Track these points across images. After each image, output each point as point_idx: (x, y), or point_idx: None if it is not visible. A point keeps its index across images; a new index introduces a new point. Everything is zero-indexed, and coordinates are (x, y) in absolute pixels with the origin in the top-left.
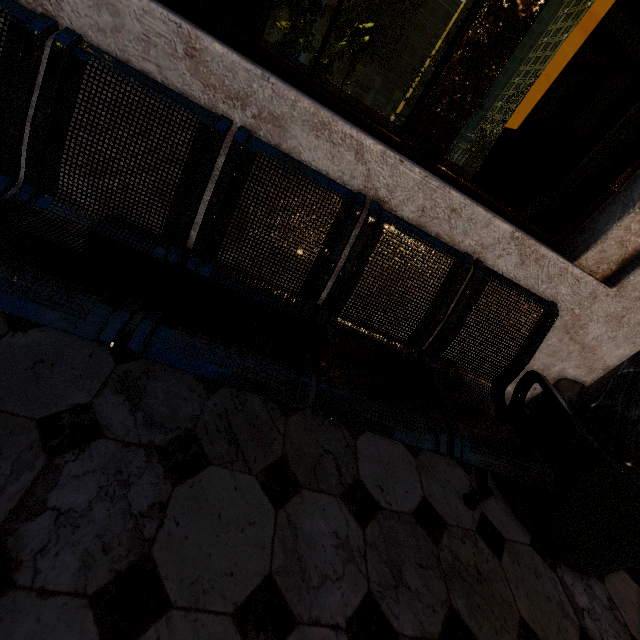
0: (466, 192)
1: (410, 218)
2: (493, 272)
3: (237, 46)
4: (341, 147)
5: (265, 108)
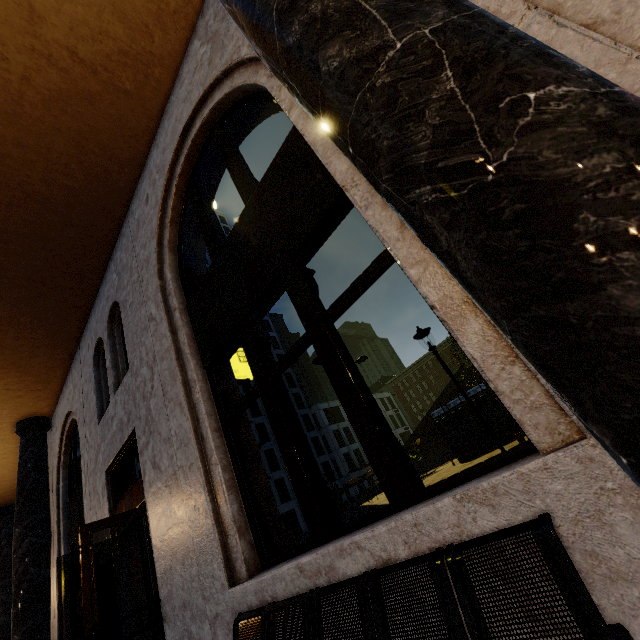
0: (443, 490)
1: (407, 554)
2: (465, 543)
3: (325, 541)
4: (353, 552)
5: (325, 566)
